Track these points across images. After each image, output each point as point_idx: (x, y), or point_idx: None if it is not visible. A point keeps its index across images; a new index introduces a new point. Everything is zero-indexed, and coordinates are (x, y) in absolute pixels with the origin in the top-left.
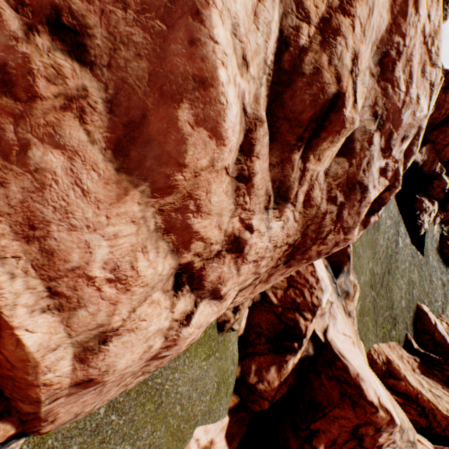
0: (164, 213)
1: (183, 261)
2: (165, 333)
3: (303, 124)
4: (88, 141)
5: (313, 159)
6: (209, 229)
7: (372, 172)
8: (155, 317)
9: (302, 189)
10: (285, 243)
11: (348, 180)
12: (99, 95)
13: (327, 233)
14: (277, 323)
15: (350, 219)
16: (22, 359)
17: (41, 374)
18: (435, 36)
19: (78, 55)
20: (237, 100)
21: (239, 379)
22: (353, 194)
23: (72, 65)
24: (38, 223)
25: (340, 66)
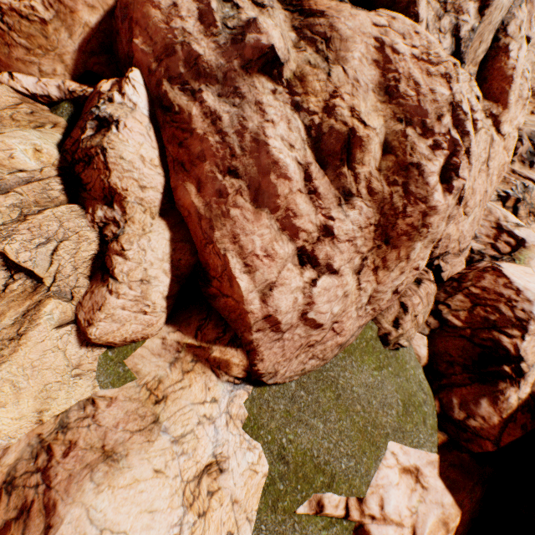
0: (279, 221)
1: (298, 245)
2: (302, 291)
3: (338, 153)
4: (245, 202)
5: (358, 166)
6: (305, 224)
7: (420, 152)
8: (292, 279)
9: (361, 185)
10: (369, 224)
11: (400, 166)
12: (245, 186)
13: (403, 207)
14: (470, 347)
15: (421, 191)
16: (241, 296)
17: (249, 305)
18: (428, 50)
19: (237, 177)
20: (292, 162)
21: (440, 415)
22: (410, 173)
23: (236, 181)
24: (236, 236)
25: (343, 118)
